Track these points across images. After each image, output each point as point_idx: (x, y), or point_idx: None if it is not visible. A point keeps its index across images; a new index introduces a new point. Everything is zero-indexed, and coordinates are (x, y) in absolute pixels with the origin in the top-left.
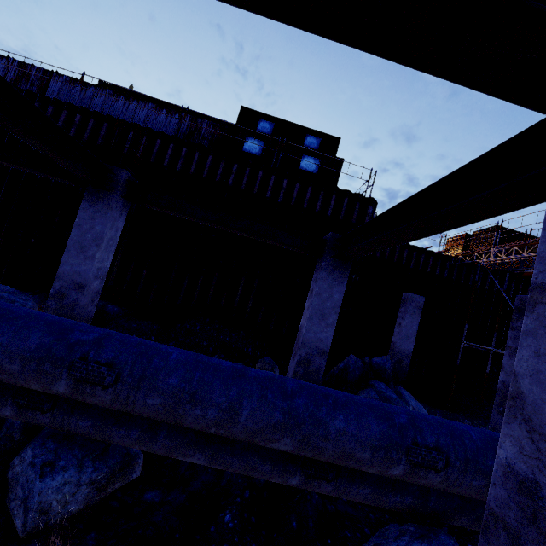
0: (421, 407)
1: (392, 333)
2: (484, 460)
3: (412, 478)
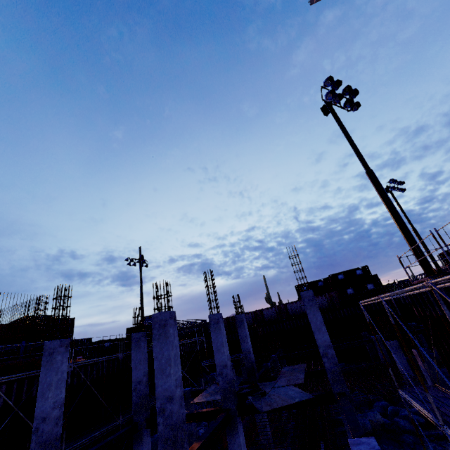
0: None
1: None
2: None
3: None
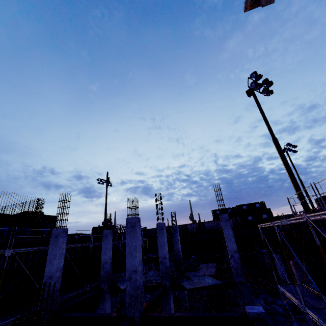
0: None
1: None
2: None
3: None
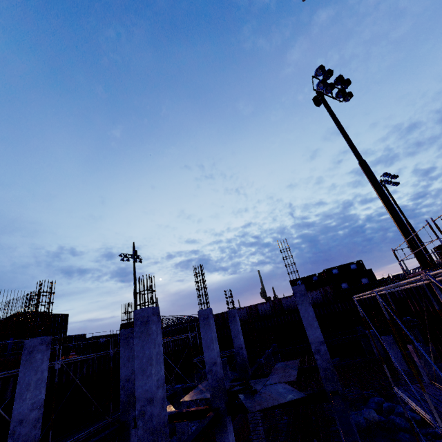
0: None
1: None
2: None
3: None
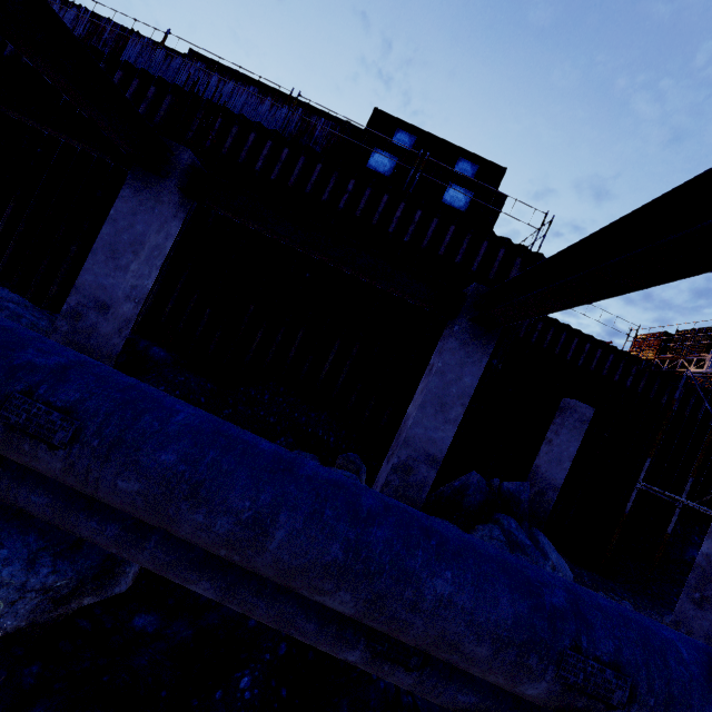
0: (564, 564)
1: (534, 453)
2: (702, 705)
3: (560, 707)
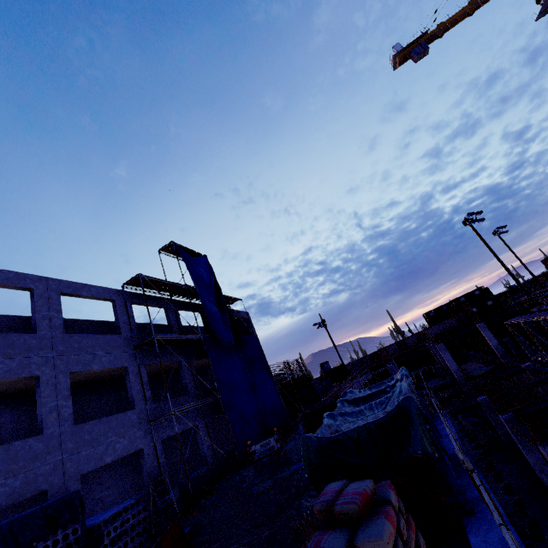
0: None
1: None
2: None
3: None
